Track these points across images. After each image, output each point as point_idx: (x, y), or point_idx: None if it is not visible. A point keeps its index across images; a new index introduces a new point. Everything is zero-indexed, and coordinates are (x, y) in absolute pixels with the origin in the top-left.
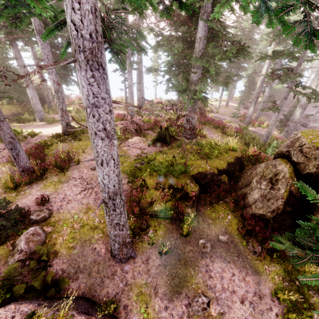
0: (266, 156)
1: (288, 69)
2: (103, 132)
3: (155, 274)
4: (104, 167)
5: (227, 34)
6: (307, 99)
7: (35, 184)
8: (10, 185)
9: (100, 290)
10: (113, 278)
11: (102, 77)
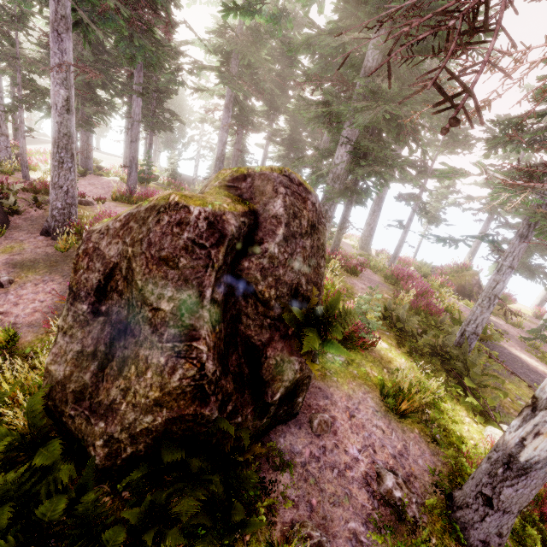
0: (362, 323)
1: (539, 164)
2: (53, 78)
3: (36, 251)
4: (52, 109)
5: (375, 89)
6: (543, 228)
7: (125, 204)
8: (113, 194)
9: (16, 231)
10: (28, 234)
11: (56, 38)
